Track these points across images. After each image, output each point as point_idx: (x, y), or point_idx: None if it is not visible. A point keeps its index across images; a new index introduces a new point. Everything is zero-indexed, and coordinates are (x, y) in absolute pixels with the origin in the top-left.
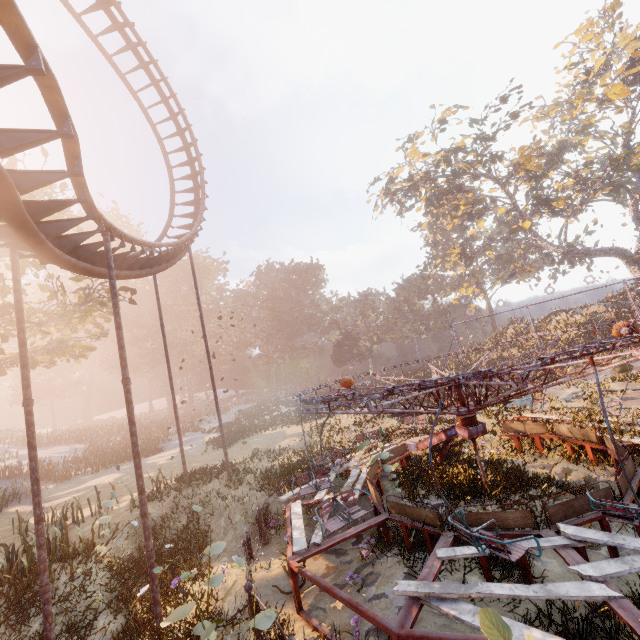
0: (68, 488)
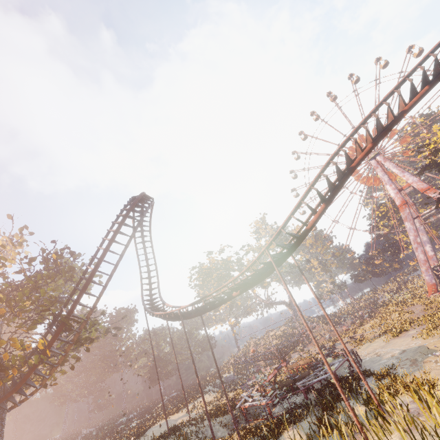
0: None
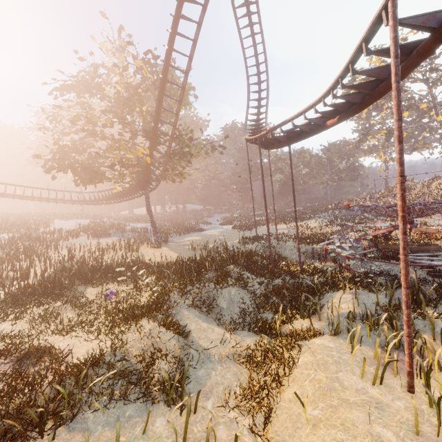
0: (179, 239)
